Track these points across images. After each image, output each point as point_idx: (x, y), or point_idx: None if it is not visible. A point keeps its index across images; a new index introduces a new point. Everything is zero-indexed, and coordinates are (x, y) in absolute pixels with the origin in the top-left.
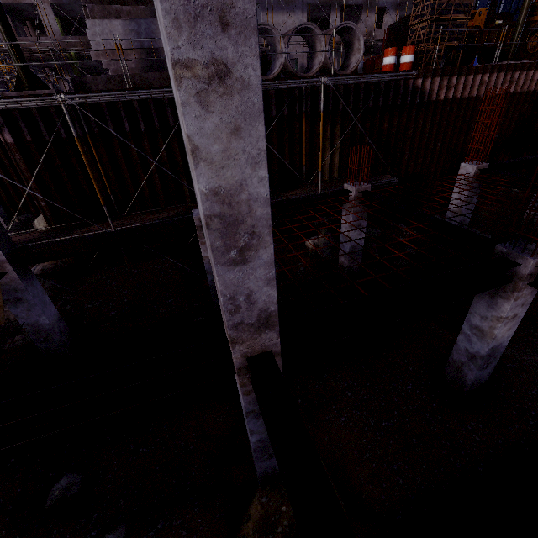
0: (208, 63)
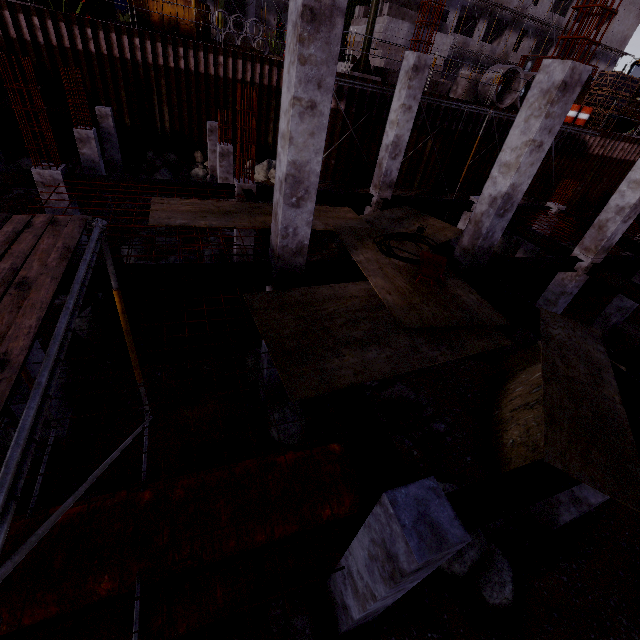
0: None
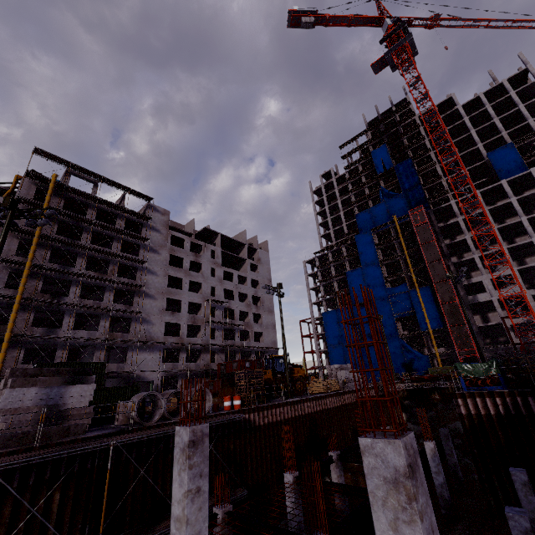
0: (196, 488)
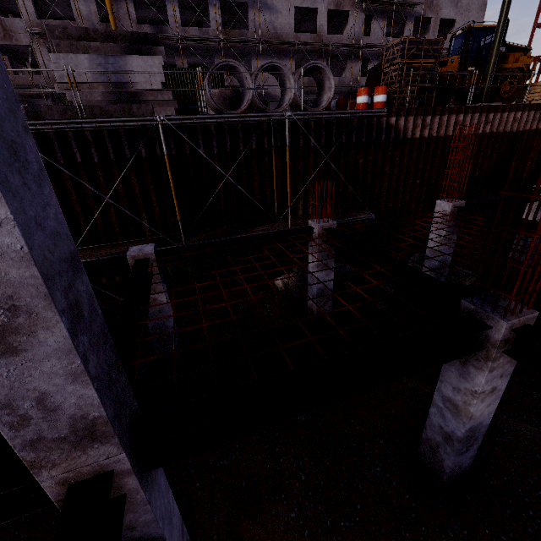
0: None
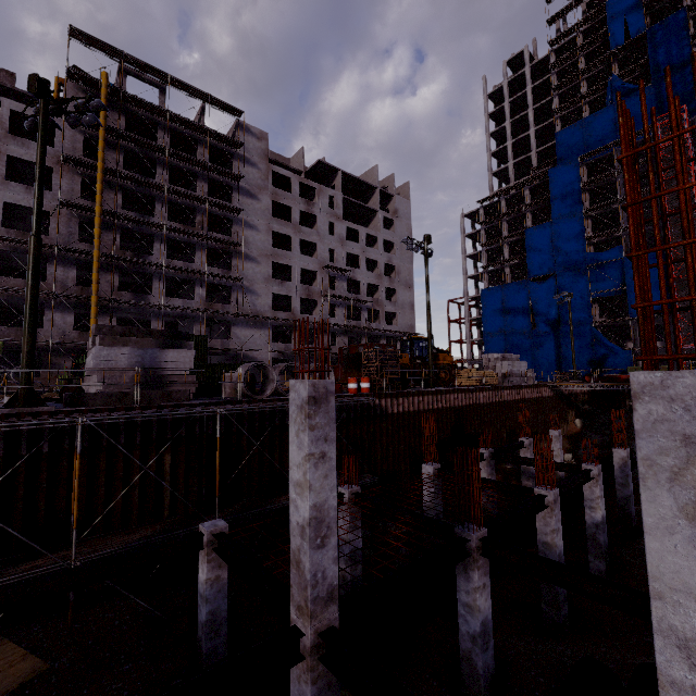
0: (319, 453)
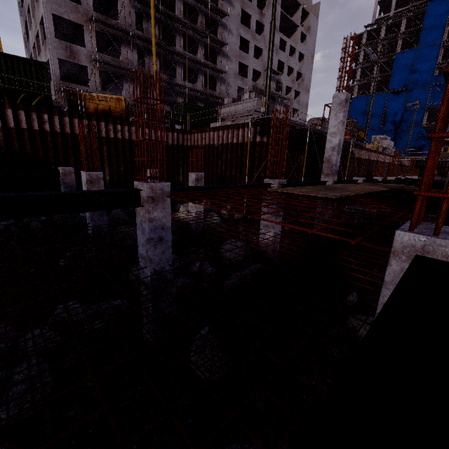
0: None
